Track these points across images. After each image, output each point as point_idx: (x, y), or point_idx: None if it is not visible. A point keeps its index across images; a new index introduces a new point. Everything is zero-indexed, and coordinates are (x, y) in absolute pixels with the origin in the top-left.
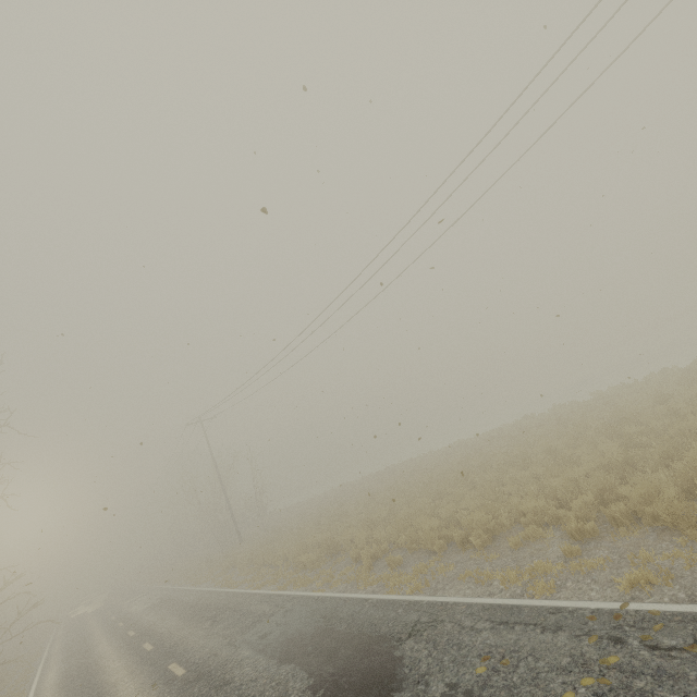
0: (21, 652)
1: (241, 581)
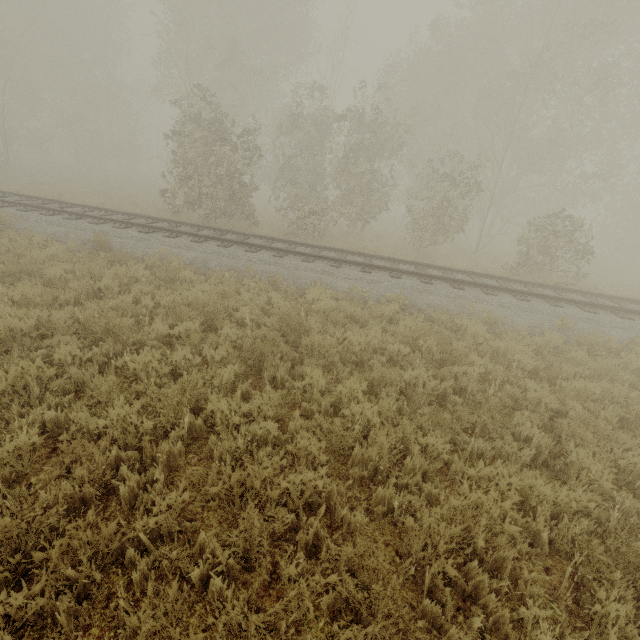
0: None
1: None
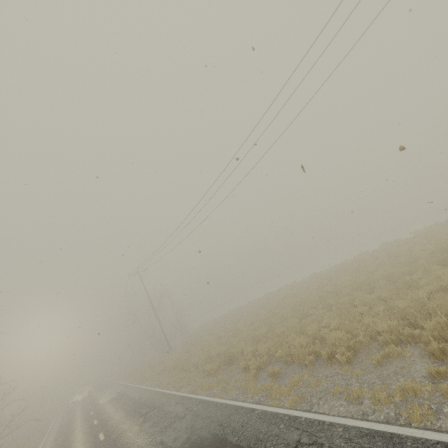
0: (37, 428)
1: (168, 382)
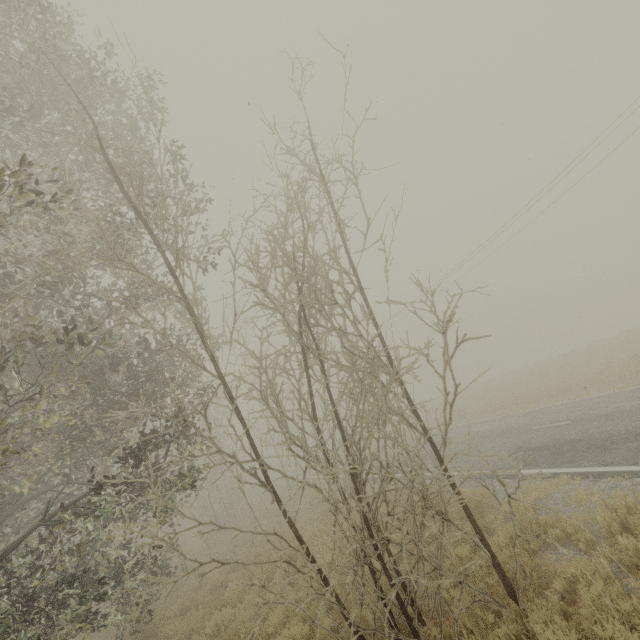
0: None
1: None
